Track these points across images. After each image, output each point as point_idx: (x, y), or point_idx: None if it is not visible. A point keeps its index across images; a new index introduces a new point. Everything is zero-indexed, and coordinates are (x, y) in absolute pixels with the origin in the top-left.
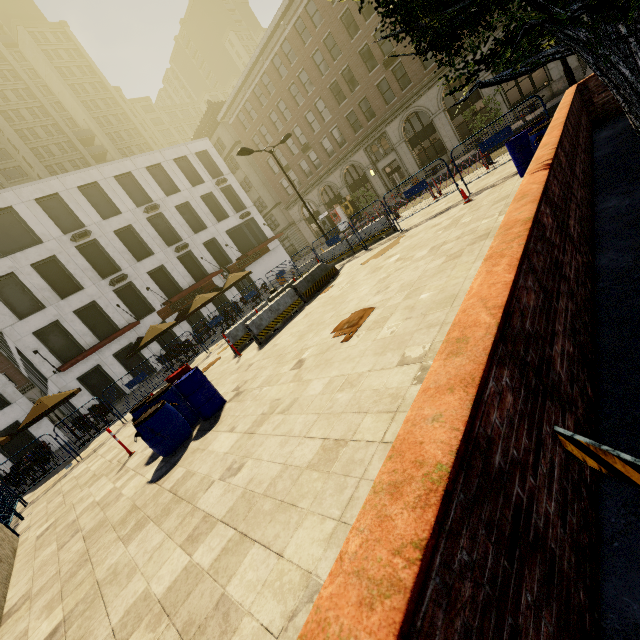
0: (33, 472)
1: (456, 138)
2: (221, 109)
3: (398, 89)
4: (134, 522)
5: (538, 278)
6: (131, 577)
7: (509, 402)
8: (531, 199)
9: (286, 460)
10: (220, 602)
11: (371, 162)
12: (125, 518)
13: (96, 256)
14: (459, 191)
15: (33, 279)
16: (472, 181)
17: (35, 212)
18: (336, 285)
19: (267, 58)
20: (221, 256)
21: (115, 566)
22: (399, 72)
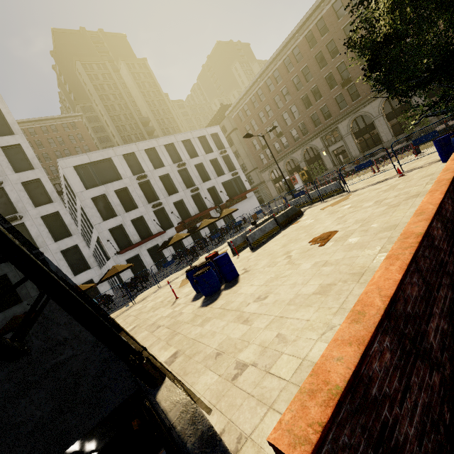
0: (111, 304)
1: (390, 134)
2: (228, 109)
3: (350, 100)
4: (201, 320)
5: (453, 202)
6: (214, 335)
7: (440, 232)
8: (451, 171)
9: (297, 292)
10: (278, 335)
11: (324, 146)
12: (193, 319)
13: (147, 190)
14: (395, 169)
15: (114, 199)
16: (405, 163)
17: (121, 162)
18: (303, 220)
19: (263, 80)
20: (216, 198)
21: (200, 333)
22: (351, 89)
